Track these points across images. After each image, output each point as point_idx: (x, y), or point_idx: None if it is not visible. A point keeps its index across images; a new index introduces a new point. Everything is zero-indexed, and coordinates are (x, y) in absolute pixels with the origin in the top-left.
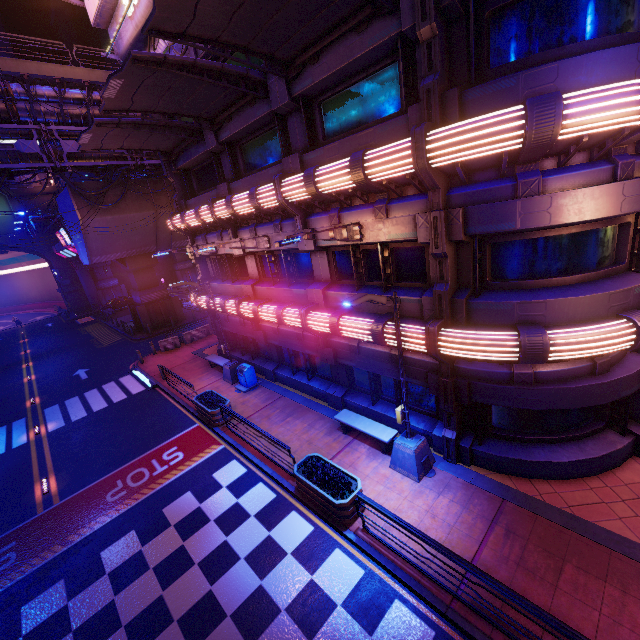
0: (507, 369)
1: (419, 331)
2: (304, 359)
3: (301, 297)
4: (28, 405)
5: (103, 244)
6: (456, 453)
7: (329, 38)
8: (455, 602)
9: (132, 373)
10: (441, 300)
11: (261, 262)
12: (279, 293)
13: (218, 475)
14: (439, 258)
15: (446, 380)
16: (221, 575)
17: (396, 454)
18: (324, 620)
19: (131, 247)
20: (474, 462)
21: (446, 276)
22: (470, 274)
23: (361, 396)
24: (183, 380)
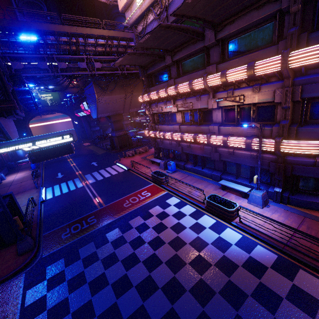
0: (312, 160)
1: (271, 141)
2: (201, 159)
3: (205, 130)
4: (77, 174)
5: (103, 109)
6: (280, 198)
7: (242, 13)
8: (286, 247)
9: (116, 164)
10: (283, 128)
11: (184, 115)
12: (193, 129)
13: (168, 201)
14: (285, 109)
15: (280, 164)
16: (180, 232)
17: (251, 197)
18: (228, 248)
19: (113, 111)
20: (289, 203)
21: (287, 117)
22: (299, 116)
23: (229, 175)
24: (145, 166)
